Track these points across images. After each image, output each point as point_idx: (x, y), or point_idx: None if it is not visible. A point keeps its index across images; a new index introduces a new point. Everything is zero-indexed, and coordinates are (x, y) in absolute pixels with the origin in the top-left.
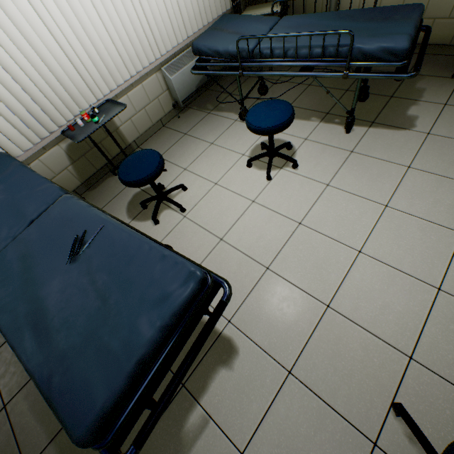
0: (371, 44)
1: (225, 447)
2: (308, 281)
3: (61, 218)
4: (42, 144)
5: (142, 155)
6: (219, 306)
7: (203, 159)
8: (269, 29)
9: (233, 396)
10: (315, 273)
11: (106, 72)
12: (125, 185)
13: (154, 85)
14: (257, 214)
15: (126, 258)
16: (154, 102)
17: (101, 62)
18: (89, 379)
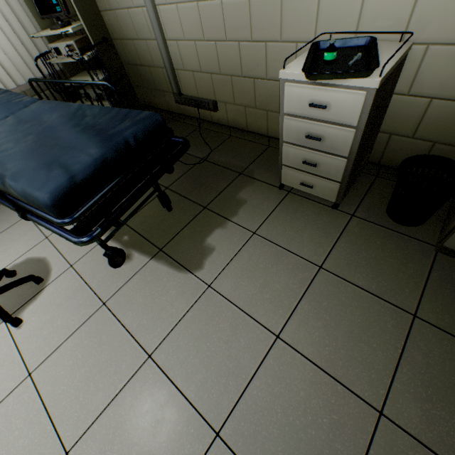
0: (19, 184)
1: None
2: None
3: None
4: None
5: None
6: None
7: None
8: (5, 117)
9: None
10: None
11: None
12: None
13: None
14: None
15: None
16: None
17: None
18: None
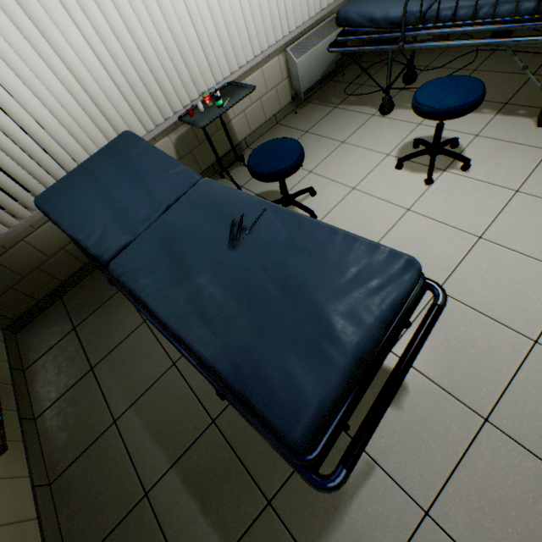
0: None
1: (401, 501)
2: (500, 309)
3: (205, 203)
4: (154, 132)
5: (277, 144)
6: (433, 311)
7: (334, 161)
8: None
9: (405, 440)
10: (510, 299)
11: (230, 48)
12: (256, 179)
13: (275, 71)
14: (416, 225)
15: (306, 244)
16: (272, 92)
17: (227, 35)
18: (292, 376)
